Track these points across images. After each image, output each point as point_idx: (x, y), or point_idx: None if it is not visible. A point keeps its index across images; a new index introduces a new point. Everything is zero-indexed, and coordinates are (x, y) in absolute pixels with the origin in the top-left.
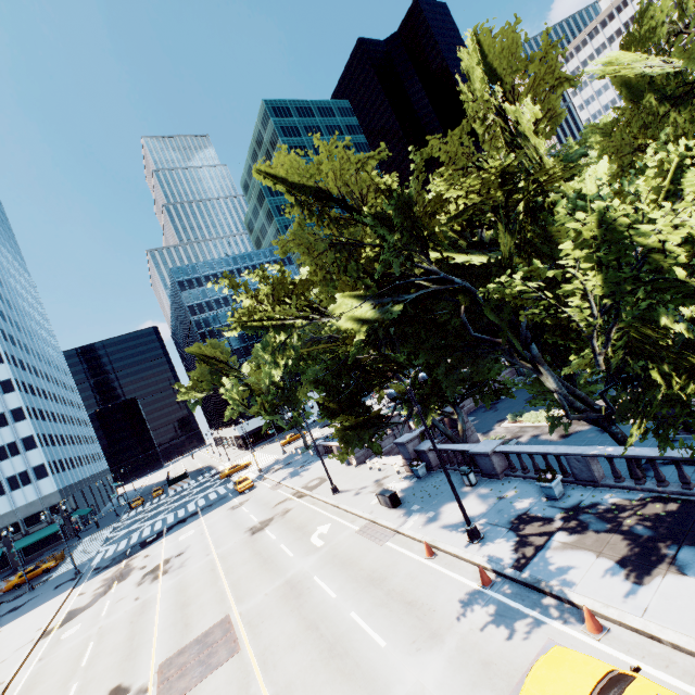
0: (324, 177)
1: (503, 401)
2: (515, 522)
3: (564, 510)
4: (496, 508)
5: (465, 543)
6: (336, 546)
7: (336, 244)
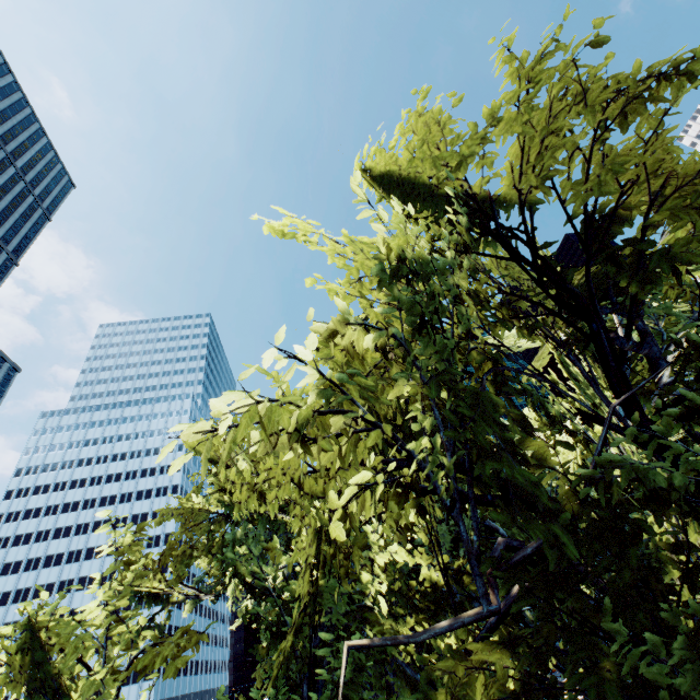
0: (219, 453)
1: None
2: None
3: None
4: None
5: None
6: None
7: (219, 515)
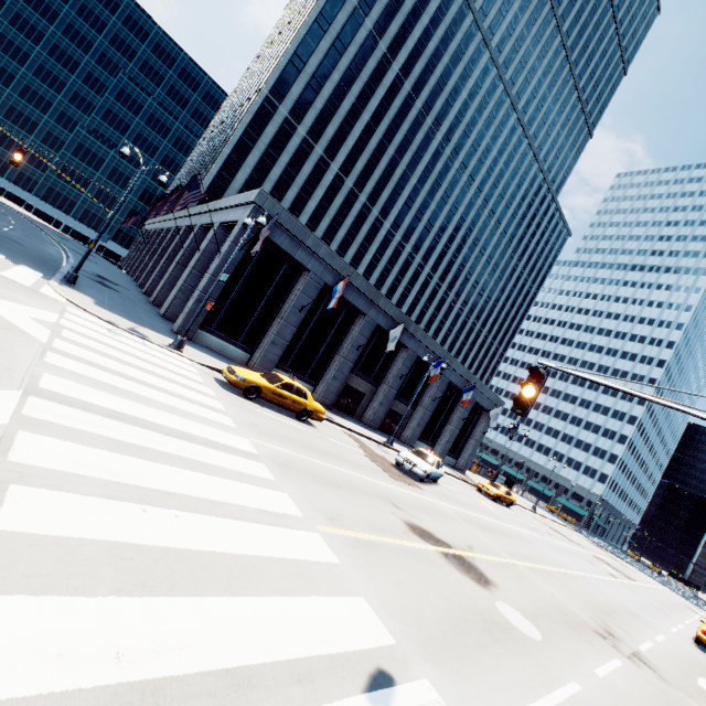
0: None
1: None
2: None
3: None
4: None
5: None
6: None
7: None
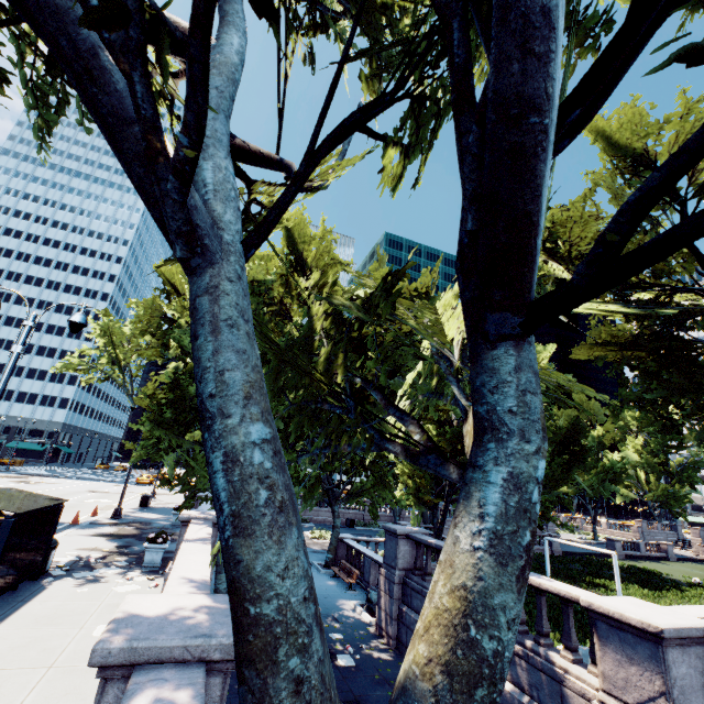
0: (176, 283)
1: (350, 528)
2: (140, 522)
3: (161, 527)
4: (154, 519)
5: (109, 517)
6: (88, 504)
7: (167, 317)
